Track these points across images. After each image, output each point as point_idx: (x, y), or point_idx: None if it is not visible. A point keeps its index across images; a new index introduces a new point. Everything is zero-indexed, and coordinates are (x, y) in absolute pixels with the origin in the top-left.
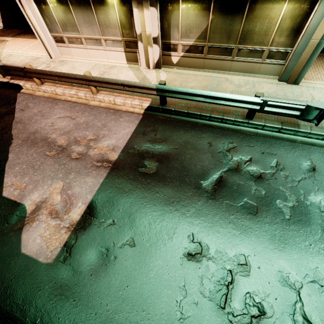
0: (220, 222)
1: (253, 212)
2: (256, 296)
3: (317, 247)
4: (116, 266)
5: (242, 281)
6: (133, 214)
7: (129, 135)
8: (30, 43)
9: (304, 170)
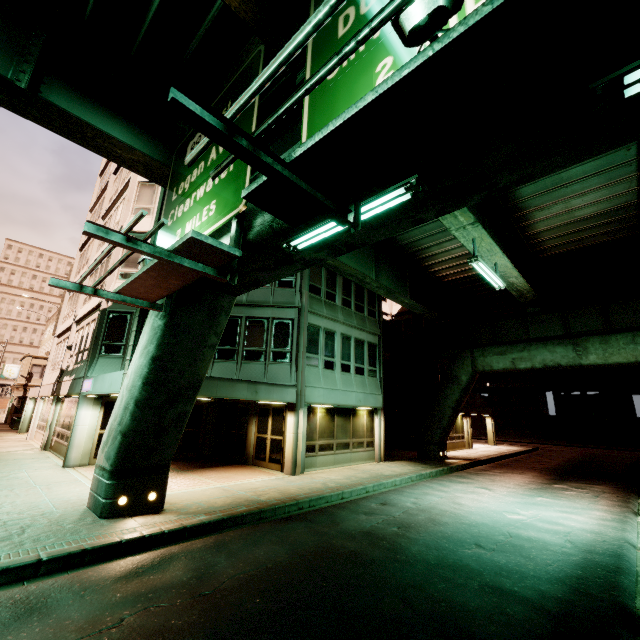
0: None
1: None
2: None
3: None
4: None
5: None
6: None
7: None
8: None
9: None
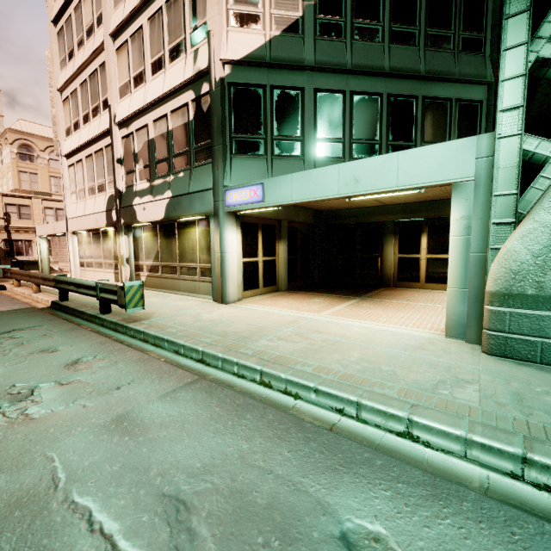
0: None
1: None
2: None
3: None
4: None
5: None
6: None
7: None
8: None
9: (41, 350)
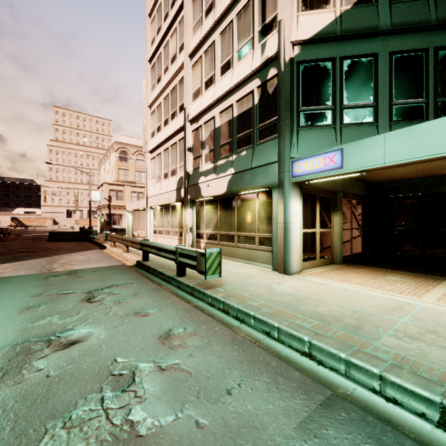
0: None
1: (25, 312)
2: None
3: None
4: None
5: None
6: None
7: (92, 267)
8: None
9: (134, 312)
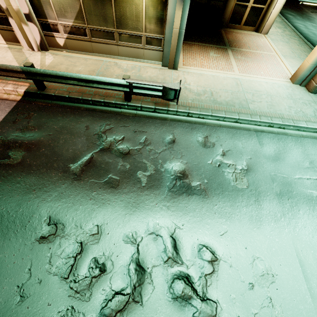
0: (81, 200)
1: (115, 185)
2: (100, 258)
3: (161, 205)
4: None
5: (90, 249)
6: None
7: None
8: None
9: (166, 143)
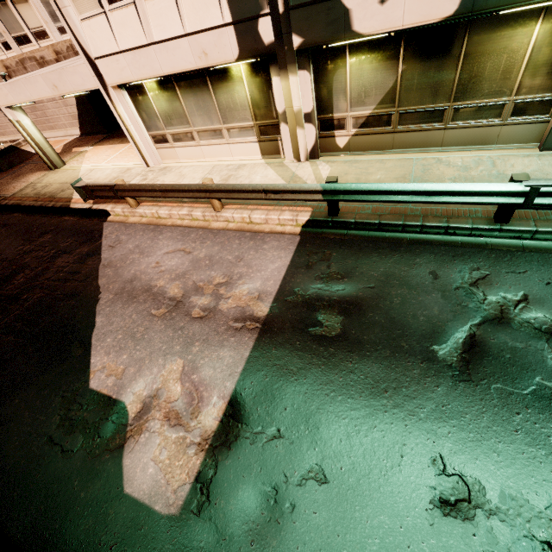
0: (495, 430)
1: None
2: None
3: None
4: (296, 524)
5: None
6: (314, 416)
7: (283, 271)
8: (117, 150)
9: None
